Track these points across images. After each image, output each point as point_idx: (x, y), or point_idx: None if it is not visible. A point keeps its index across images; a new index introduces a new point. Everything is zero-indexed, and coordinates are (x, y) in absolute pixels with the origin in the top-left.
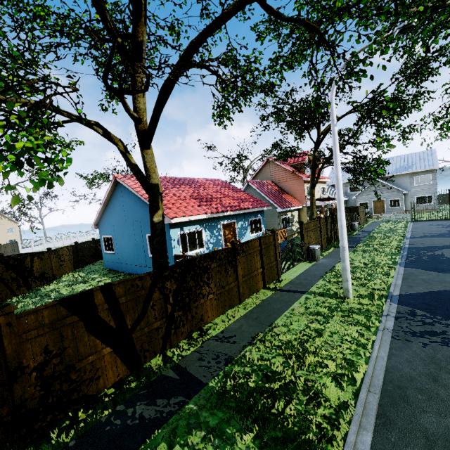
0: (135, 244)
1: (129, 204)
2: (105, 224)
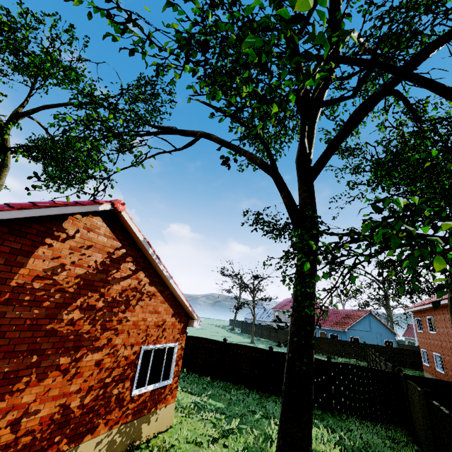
0: (377, 343)
1: (375, 324)
2: (354, 330)
